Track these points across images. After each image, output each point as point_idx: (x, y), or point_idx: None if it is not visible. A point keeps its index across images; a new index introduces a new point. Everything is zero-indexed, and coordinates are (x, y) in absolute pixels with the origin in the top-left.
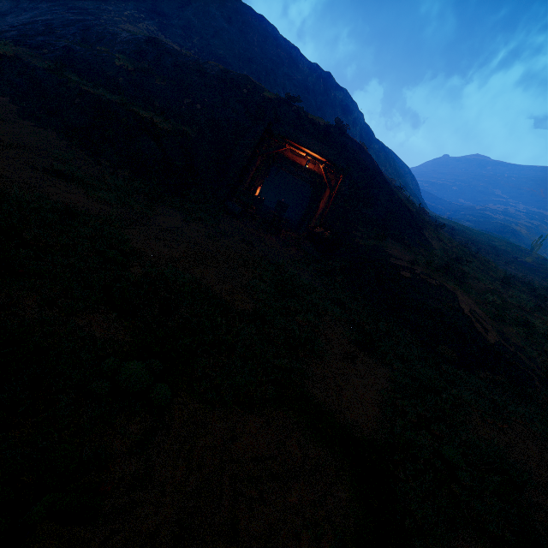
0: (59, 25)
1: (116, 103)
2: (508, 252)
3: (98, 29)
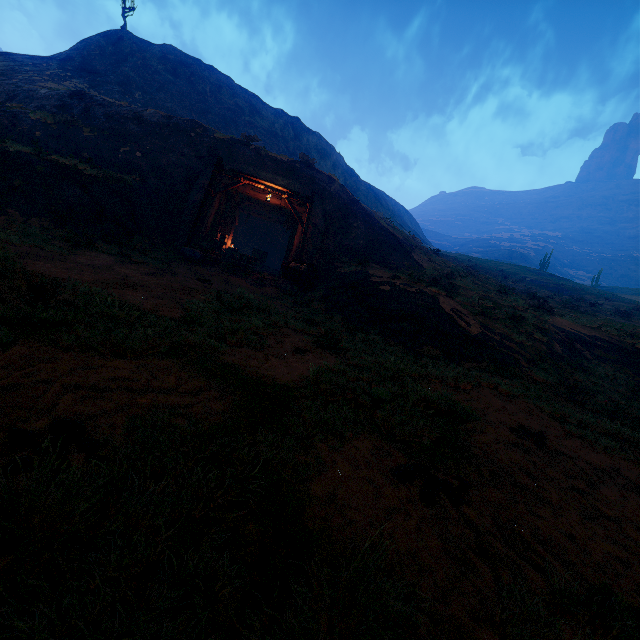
0: None
1: (28, 153)
2: (516, 273)
3: (10, 87)
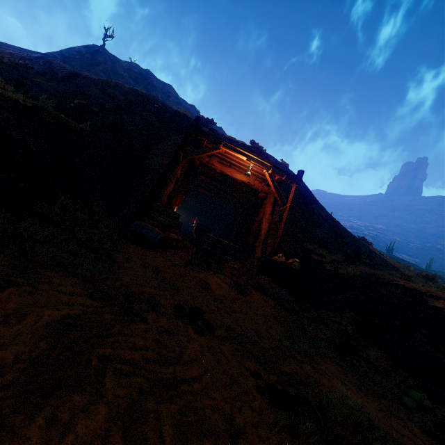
0: None
1: None
2: None
3: None
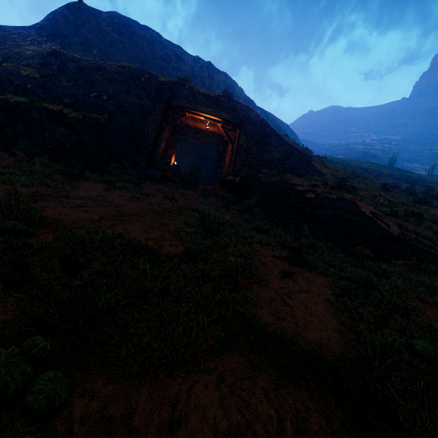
0: None
1: (24, 102)
2: (374, 169)
3: (4, 51)
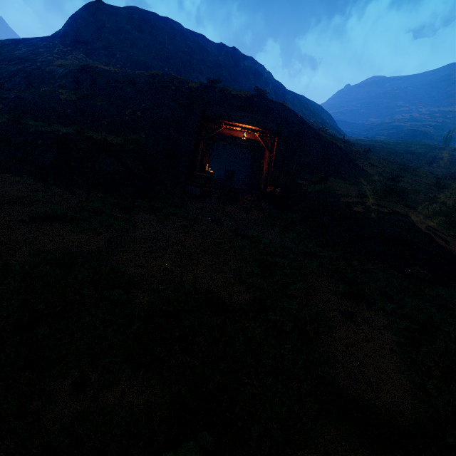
0: (5, 79)
1: (71, 134)
2: (425, 153)
3: (38, 72)
